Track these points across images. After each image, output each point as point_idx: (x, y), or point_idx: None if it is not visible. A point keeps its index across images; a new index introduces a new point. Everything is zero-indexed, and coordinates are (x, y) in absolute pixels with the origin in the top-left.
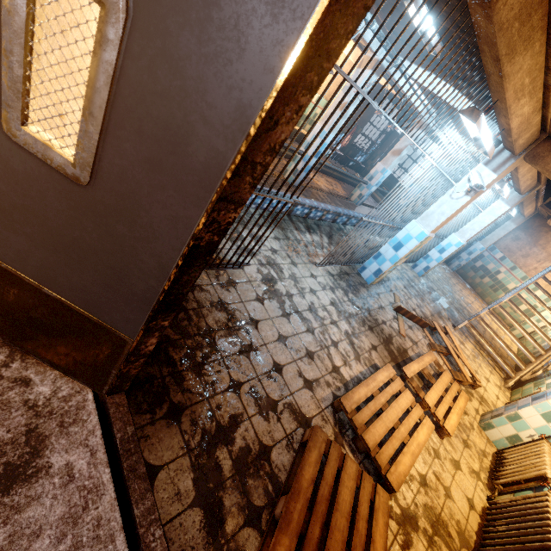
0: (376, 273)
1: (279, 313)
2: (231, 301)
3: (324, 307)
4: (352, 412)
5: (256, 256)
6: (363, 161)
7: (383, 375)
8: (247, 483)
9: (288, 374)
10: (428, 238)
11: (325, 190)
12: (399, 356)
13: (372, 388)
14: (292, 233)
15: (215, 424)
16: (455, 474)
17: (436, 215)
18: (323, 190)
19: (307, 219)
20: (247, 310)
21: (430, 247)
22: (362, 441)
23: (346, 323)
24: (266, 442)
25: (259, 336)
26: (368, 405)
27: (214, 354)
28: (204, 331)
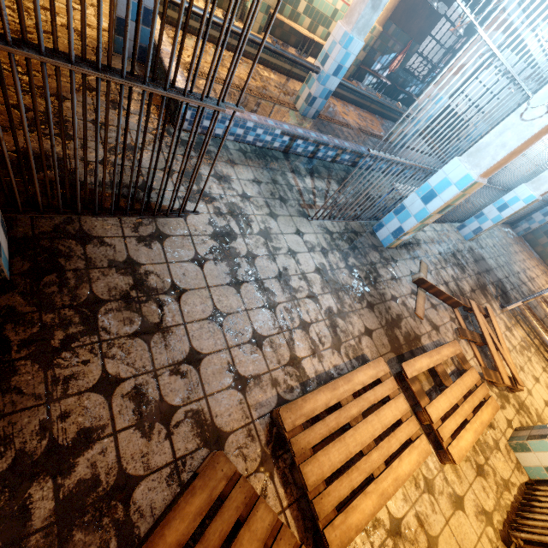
0: (396, 233)
1: (224, 281)
2: (147, 261)
3: (302, 275)
4: (295, 430)
5: (214, 203)
6: (418, 93)
7: (366, 374)
8: (71, 538)
9: (210, 368)
10: (475, 185)
11: (354, 126)
12: (406, 345)
13: (341, 394)
14: (283, 176)
15: (46, 443)
16: (452, 517)
17: (491, 149)
18: (350, 126)
19: (314, 159)
20: (171, 274)
21: (488, 203)
22: (299, 473)
23: (333, 297)
24: (132, 472)
25: (179, 311)
26: (327, 418)
27: (88, 335)
28: (82, 302)
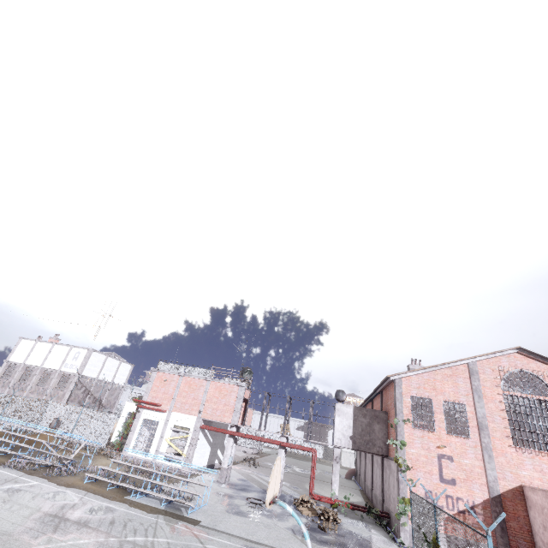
0: None
1: None
2: None
3: None
4: None
5: None
6: None
7: None
8: None
9: None
10: None
11: None
12: None
13: None
14: None
15: None
16: None
17: None
18: None
19: None
20: None
21: None
22: None
23: None
24: None
25: None
26: None
27: None
28: None
